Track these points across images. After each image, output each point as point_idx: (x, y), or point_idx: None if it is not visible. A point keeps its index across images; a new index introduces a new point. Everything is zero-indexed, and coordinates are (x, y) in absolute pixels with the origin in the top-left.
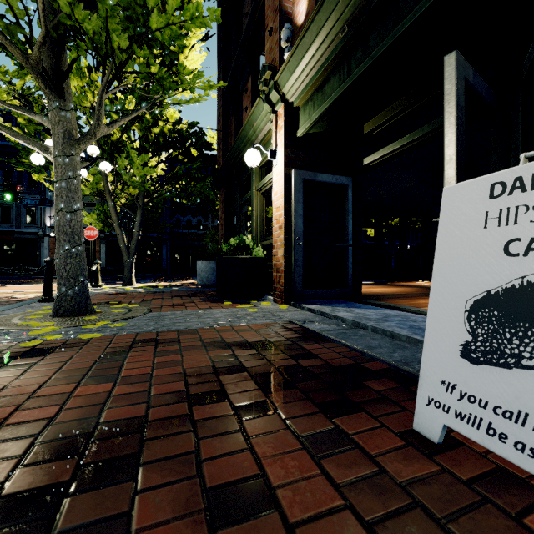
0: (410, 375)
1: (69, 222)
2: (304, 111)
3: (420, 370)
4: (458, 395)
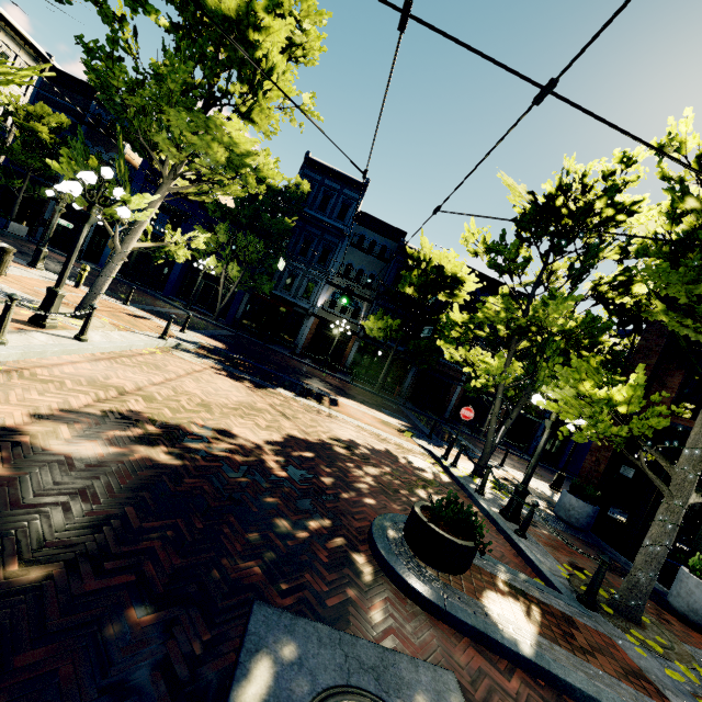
0: None
1: (664, 554)
2: None
3: None
4: None
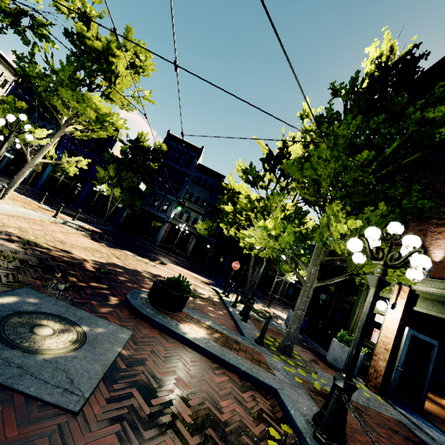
0: None
1: (302, 315)
2: (423, 301)
3: None
4: None
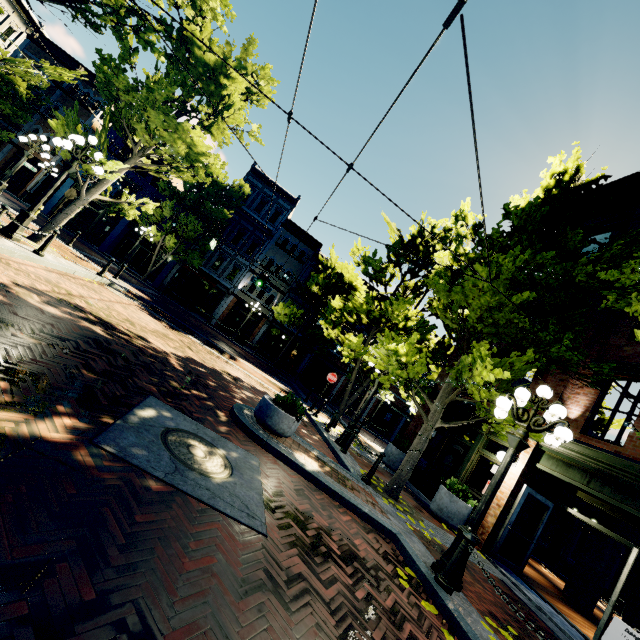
0: None
1: (418, 456)
2: (548, 458)
3: None
4: None
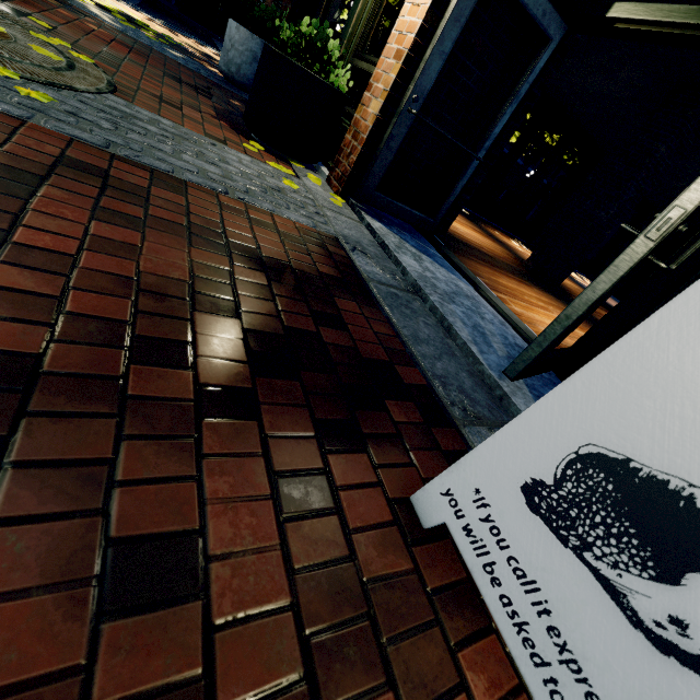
0: (440, 403)
1: None
2: None
3: (462, 459)
4: (484, 514)
